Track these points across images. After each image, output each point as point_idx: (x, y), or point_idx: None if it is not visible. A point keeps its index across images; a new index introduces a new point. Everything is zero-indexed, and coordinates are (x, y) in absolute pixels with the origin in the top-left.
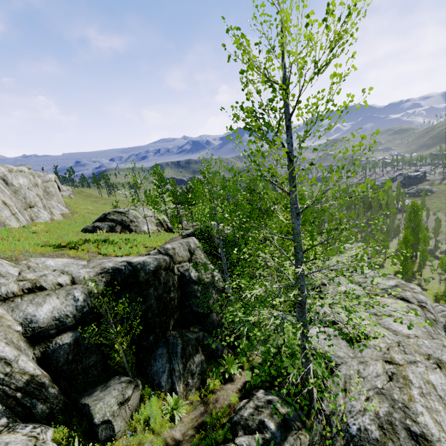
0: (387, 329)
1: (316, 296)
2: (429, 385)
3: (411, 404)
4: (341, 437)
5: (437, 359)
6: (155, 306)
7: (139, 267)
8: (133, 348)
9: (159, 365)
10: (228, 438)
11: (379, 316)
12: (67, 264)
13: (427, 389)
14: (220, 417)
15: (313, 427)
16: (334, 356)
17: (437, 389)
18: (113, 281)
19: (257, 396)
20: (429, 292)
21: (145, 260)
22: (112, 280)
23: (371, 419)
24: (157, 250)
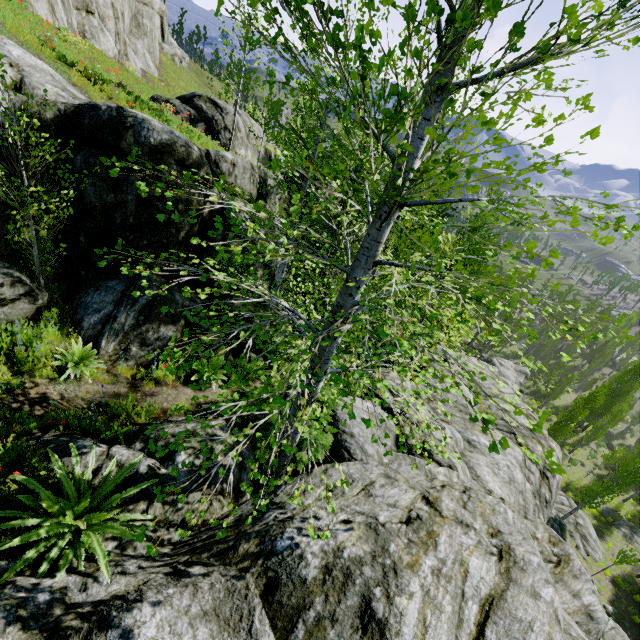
0: (469, 468)
1: (351, 284)
2: (460, 568)
3: (406, 573)
4: (257, 542)
5: (508, 545)
6: (133, 209)
7: (129, 121)
8: (62, 245)
9: (97, 299)
10: (120, 442)
11: (473, 446)
12: (39, 69)
13: (452, 570)
14: (139, 414)
15: (243, 504)
16: (357, 446)
17: (468, 582)
18: (74, 119)
19: (210, 423)
20: (564, 475)
21: (149, 120)
22: (74, 116)
23: (322, 550)
24: (206, 150)
